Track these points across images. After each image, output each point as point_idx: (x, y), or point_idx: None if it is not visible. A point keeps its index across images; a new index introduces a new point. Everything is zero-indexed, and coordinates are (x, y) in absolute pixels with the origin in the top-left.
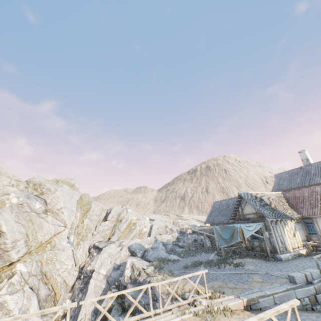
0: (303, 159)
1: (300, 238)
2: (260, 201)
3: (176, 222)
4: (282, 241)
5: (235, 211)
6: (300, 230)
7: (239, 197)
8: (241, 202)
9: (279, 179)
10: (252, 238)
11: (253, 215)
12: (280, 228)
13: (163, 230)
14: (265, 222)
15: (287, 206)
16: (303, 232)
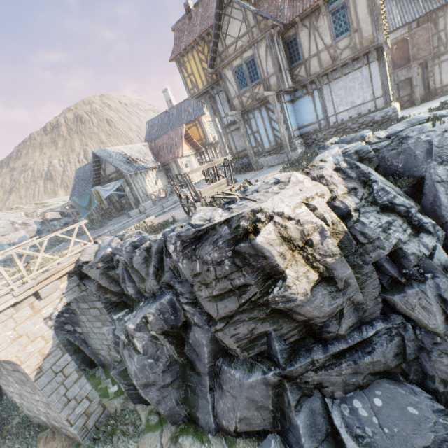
0: (167, 100)
1: (163, 185)
2: (120, 157)
3: (32, 213)
4: (144, 191)
5: (97, 174)
6: (163, 178)
7: (96, 157)
8: (100, 163)
9: (150, 127)
10: (119, 198)
11: (115, 174)
12: (141, 180)
13: (9, 229)
14: (126, 178)
15: (151, 157)
16: (165, 179)
